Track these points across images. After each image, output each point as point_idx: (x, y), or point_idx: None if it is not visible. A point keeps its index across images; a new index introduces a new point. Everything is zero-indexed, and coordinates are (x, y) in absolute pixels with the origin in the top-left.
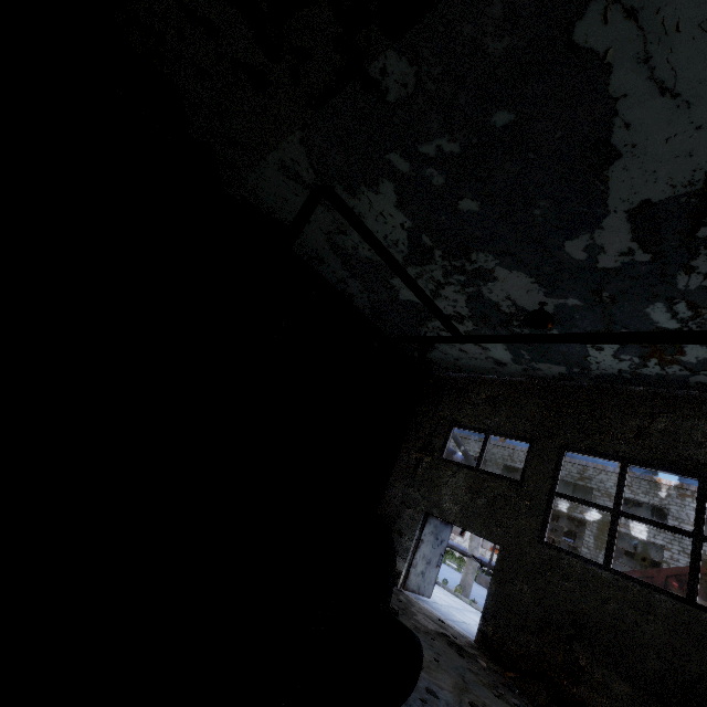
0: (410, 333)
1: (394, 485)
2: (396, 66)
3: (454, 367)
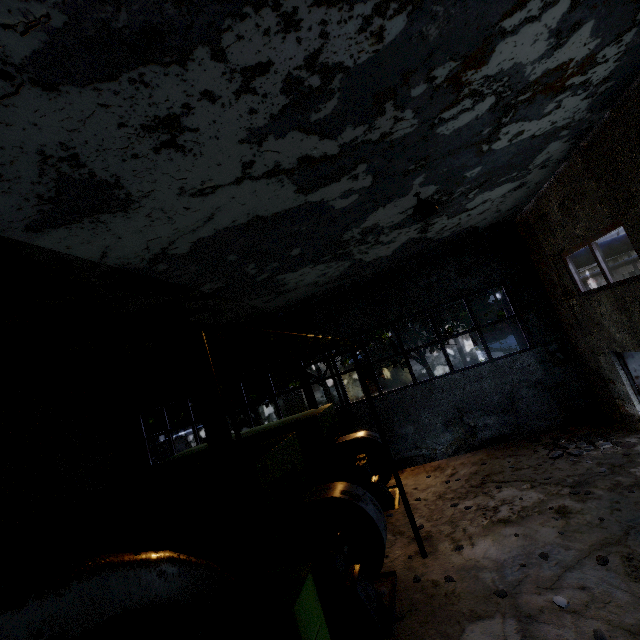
0: (440, 242)
1: (575, 340)
2: (207, 287)
3: (512, 210)
